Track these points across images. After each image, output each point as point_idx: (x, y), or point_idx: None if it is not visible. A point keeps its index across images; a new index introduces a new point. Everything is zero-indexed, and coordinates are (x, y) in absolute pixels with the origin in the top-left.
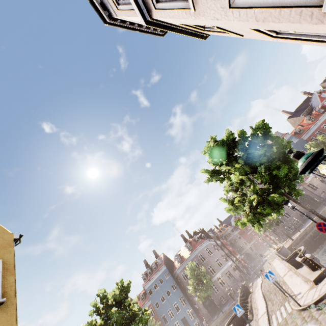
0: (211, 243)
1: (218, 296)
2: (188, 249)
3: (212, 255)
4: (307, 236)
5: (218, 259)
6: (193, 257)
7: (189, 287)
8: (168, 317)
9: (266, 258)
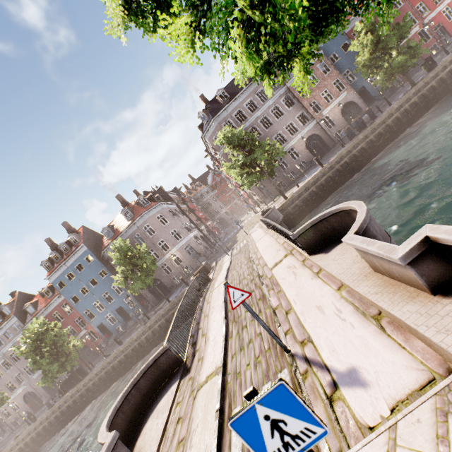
0: (168, 208)
1: (171, 277)
2: (126, 219)
3: (167, 225)
4: (308, 192)
5: (176, 229)
6: (134, 230)
7: (115, 278)
8: (96, 310)
9: (243, 224)
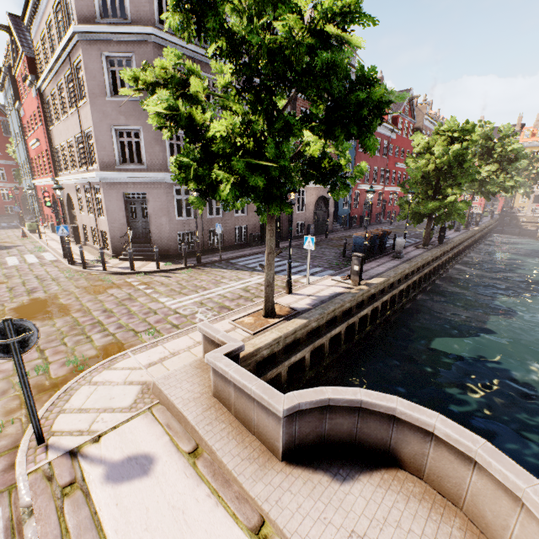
0: None
1: None
2: None
3: None
4: (335, 333)
5: None
6: None
7: None
8: None
9: None
